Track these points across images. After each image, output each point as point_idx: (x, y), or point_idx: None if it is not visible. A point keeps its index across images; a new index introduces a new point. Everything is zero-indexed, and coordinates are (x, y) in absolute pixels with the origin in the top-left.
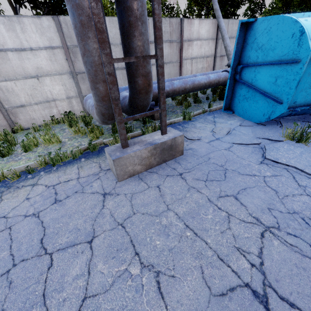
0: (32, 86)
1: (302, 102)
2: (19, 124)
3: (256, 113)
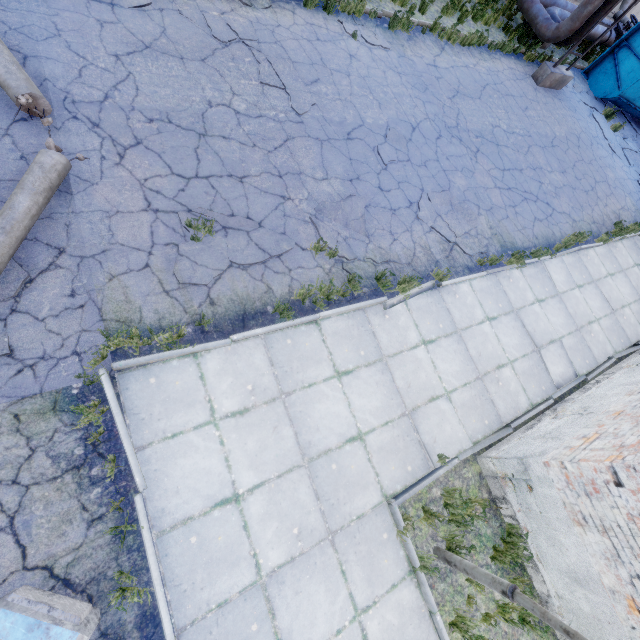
0: None
1: (627, 97)
2: None
3: (601, 90)
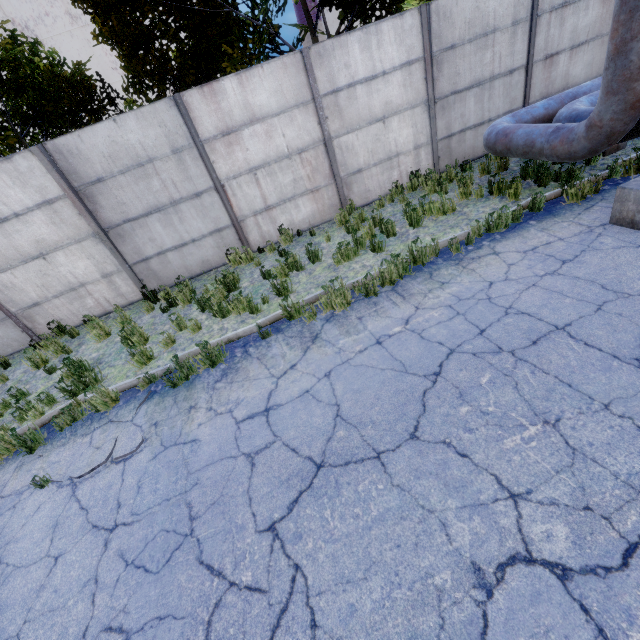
0: (375, 136)
1: None
2: (351, 201)
3: None
